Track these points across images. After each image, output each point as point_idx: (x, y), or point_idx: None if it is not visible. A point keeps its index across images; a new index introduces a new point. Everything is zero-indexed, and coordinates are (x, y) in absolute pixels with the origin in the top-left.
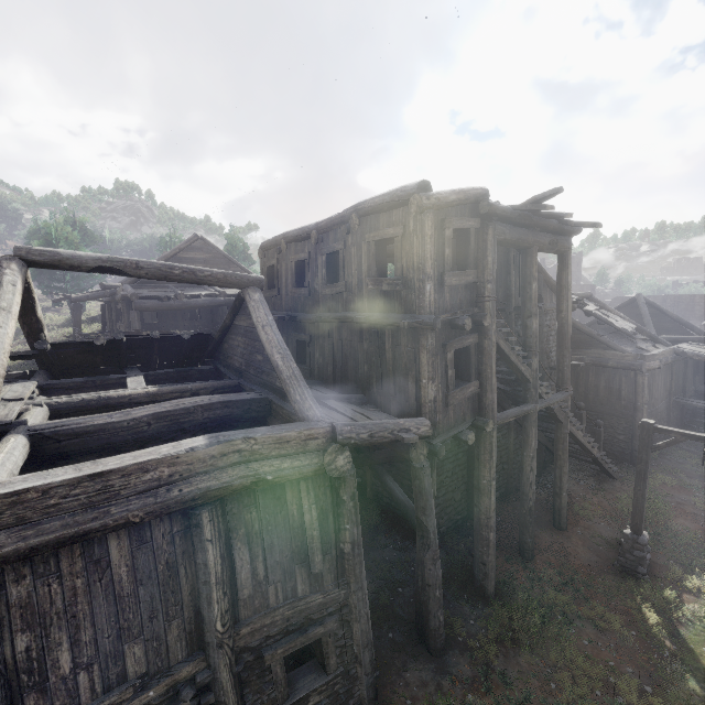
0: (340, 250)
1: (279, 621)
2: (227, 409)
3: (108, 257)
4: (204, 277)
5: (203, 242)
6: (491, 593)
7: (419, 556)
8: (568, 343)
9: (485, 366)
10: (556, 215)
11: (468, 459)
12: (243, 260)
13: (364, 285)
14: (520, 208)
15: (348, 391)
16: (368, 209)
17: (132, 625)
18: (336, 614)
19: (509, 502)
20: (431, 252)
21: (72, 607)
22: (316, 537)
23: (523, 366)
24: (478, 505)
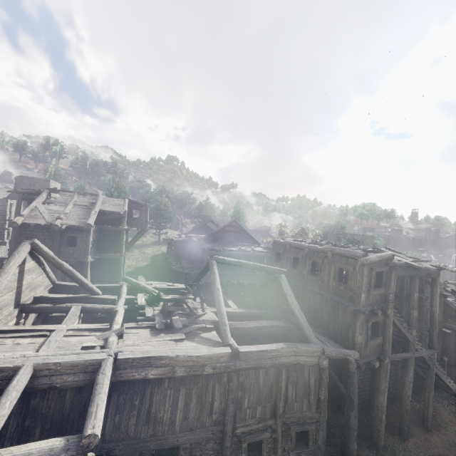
0: (320, 263)
1: (296, 417)
2: (276, 328)
3: (238, 261)
4: (266, 269)
5: (236, 223)
6: (381, 447)
7: (347, 413)
8: (436, 323)
9: (386, 331)
10: (428, 268)
11: (372, 373)
12: (241, 220)
13: (330, 282)
14: (409, 264)
15: (315, 325)
16: (337, 253)
17: (260, 399)
18: (314, 423)
19: (395, 404)
20: (365, 282)
21: (250, 388)
22: (312, 389)
23: (407, 333)
24: (377, 398)
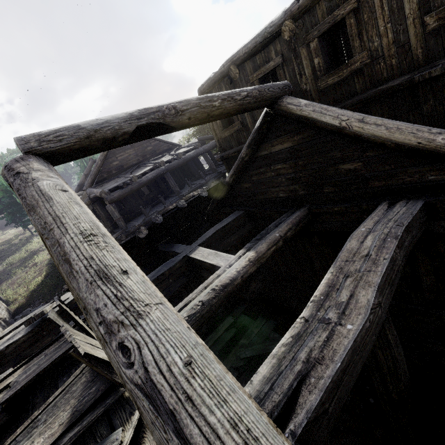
0: (348, 14)
1: None
2: (408, 235)
3: (138, 110)
4: (242, 99)
5: None
6: None
7: None
8: None
9: None
10: None
11: None
12: None
13: (411, 34)
14: None
15: None
16: None
17: None
18: None
19: None
20: None
21: None
22: None
23: None
24: None
